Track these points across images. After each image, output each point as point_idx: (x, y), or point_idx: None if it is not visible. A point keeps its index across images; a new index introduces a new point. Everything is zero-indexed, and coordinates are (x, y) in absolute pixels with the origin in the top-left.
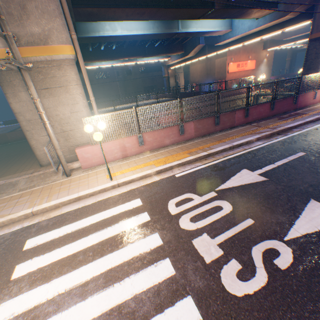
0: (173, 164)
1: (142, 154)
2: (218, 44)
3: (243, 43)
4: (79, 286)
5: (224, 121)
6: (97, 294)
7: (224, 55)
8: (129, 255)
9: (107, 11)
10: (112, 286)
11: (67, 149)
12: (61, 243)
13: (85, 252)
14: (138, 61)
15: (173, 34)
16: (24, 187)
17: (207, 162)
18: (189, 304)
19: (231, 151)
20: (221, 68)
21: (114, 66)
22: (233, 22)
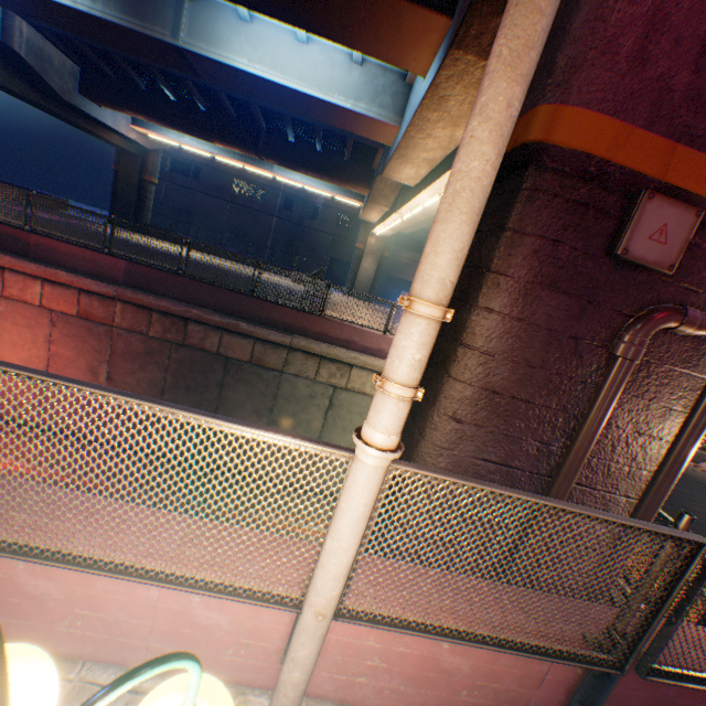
0: None
1: None
2: (392, 176)
3: (436, 188)
4: None
5: None
6: None
7: None
8: None
9: None
10: None
11: None
12: None
13: None
14: (274, 173)
15: (164, 45)
16: None
17: None
18: None
19: None
20: None
21: (286, 184)
22: (408, 102)
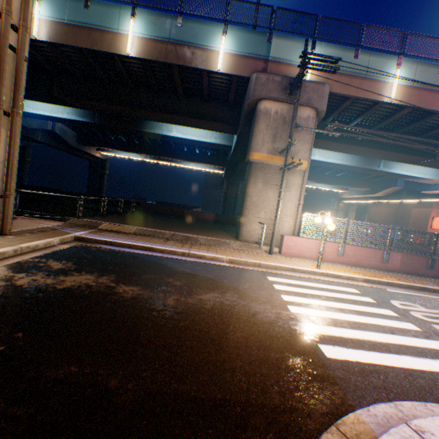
0: (382, 279)
1: (338, 264)
2: (424, 192)
3: None
4: (335, 307)
5: None
6: (354, 315)
7: (427, 205)
8: (369, 310)
9: (324, 142)
10: (364, 316)
11: (264, 234)
12: (299, 286)
13: (325, 296)
14: (308, 185)
15: (370, 170)
16: (236, 248)
17: (422, 293)
18: None
19: None
20: (419, 219)
21: None
22: None
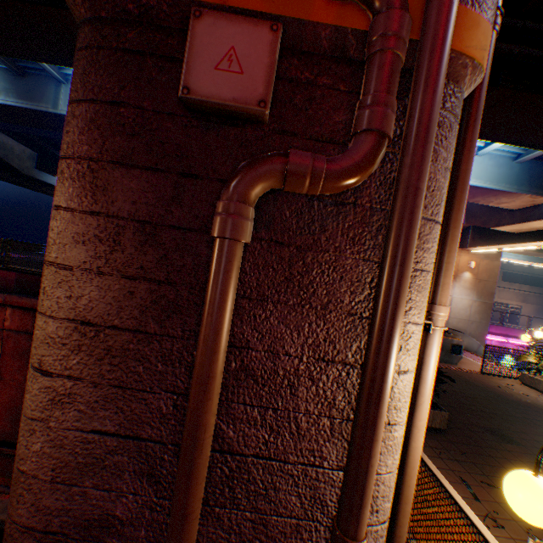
0: None
1: None
2: None
3: None
4: None
5: None
6: None
7: None
8: None
9: None
10: None
11: None
12: None
13: None
14: None
15: (51, 115)
16: None
17: None
18: None
19: None
20: None
21: None
22: None
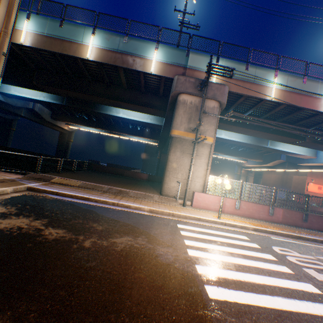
0: (267, 229)
1: (235, 215)
2: (300, 164)
3: None
4: (227, 252)
5: (312, 221)
6: (241, 258)
7: (303, 174)
8: (254, 254)
9: (227, 125)
10: (249, 260)
11: (181, 191)
12: (201, 233)
13: (220, 242)
14: (218, 156)
15: (261, 146)
16: (157, 200)
17: (298, 241)
18: (310, 286)
19: (322, 244)
20: (298, 183)
21: None
22: (318, 152)
